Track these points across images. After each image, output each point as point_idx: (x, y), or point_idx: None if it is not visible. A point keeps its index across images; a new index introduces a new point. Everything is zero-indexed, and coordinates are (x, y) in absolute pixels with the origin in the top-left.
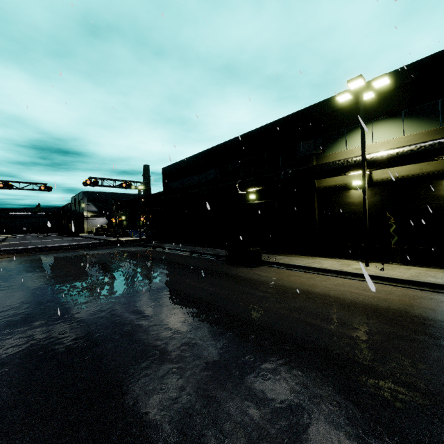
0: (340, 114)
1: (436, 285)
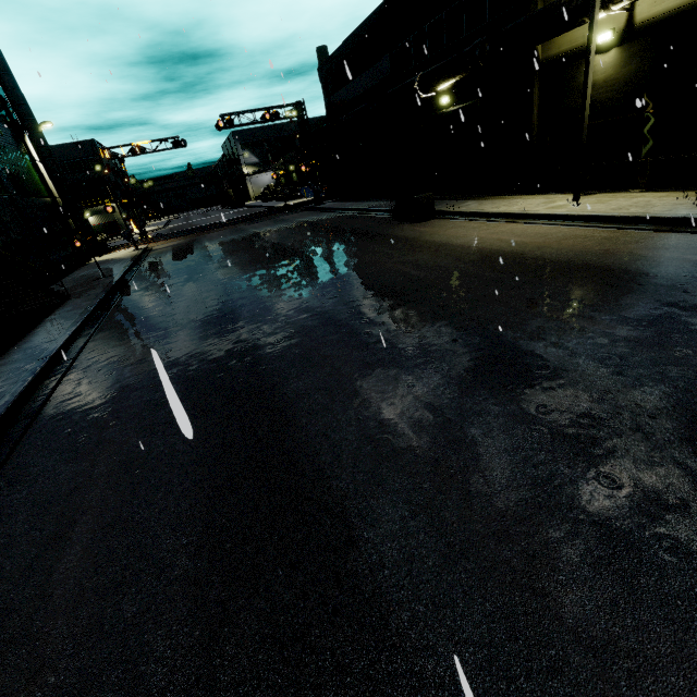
0: None
1: (623, 218)
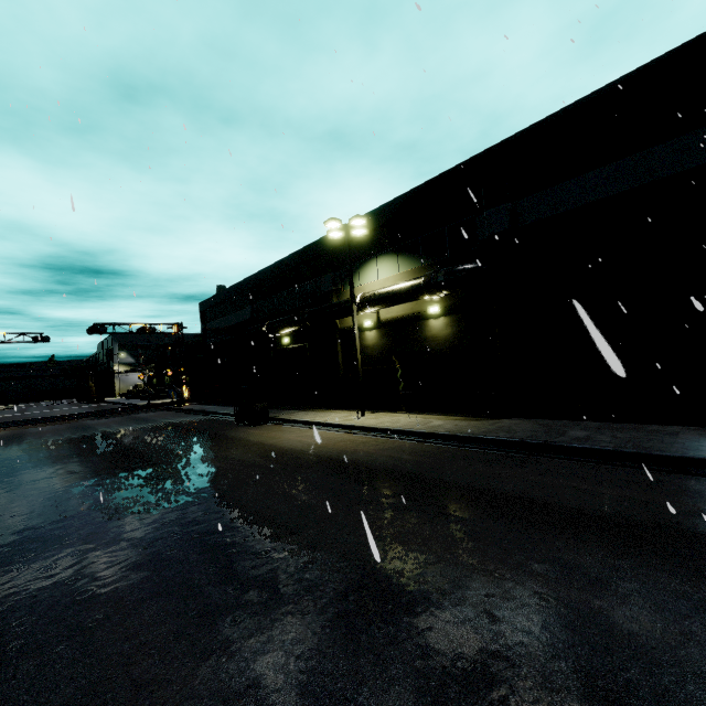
0: (352, 246)
1: (379, 429)
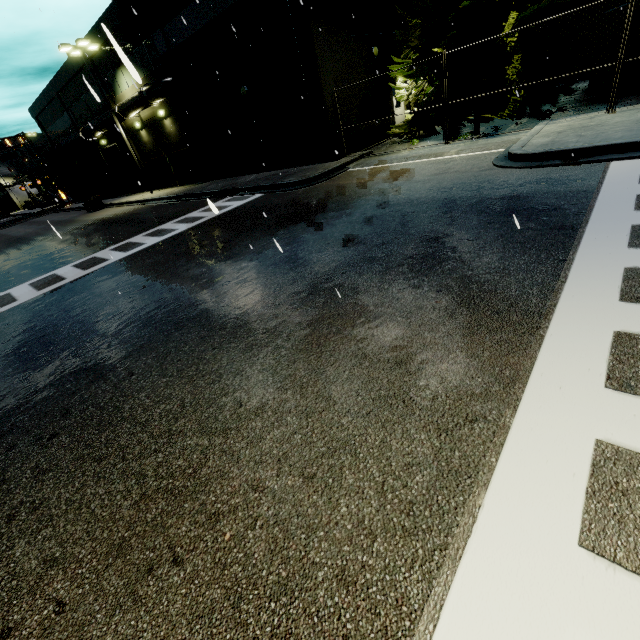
0: (101, 56)
1: (146, 201)
